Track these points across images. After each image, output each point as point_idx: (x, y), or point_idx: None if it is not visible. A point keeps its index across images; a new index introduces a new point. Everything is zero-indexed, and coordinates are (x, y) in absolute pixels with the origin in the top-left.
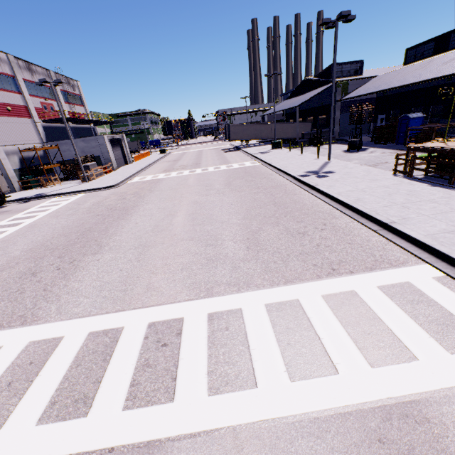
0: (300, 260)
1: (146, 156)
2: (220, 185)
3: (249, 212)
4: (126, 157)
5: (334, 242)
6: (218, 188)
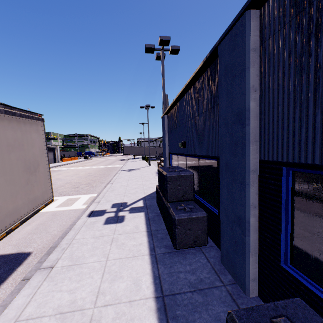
0: (59, 193)
1: (74, 159)
2: (84, 173)
3: (73, 181)
4: (56, 158)
5: (82, 189)
6: (80, 174)
